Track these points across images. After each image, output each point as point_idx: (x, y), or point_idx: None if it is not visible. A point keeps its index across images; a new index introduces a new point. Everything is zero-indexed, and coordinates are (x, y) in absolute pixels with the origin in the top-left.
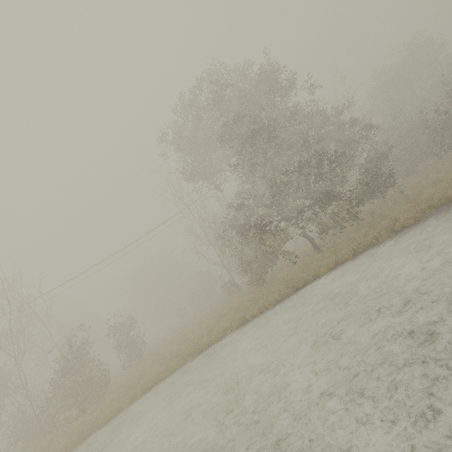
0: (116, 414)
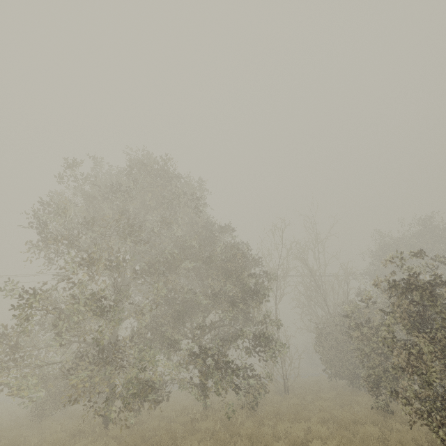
0: None
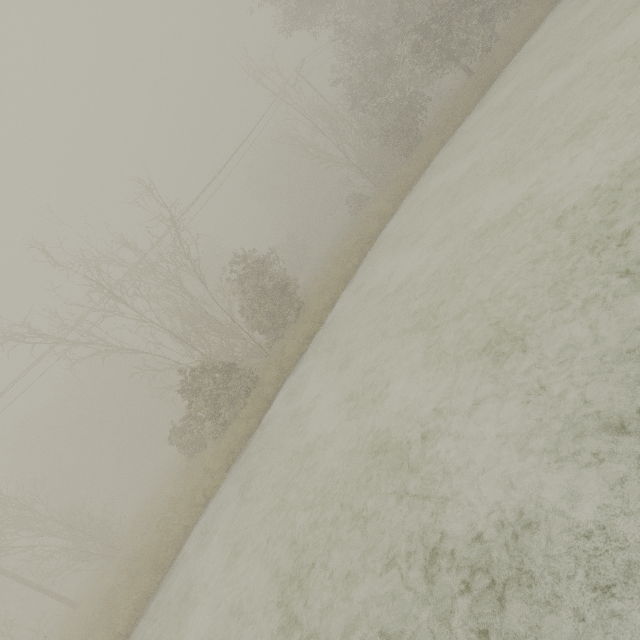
0: (362, 260)
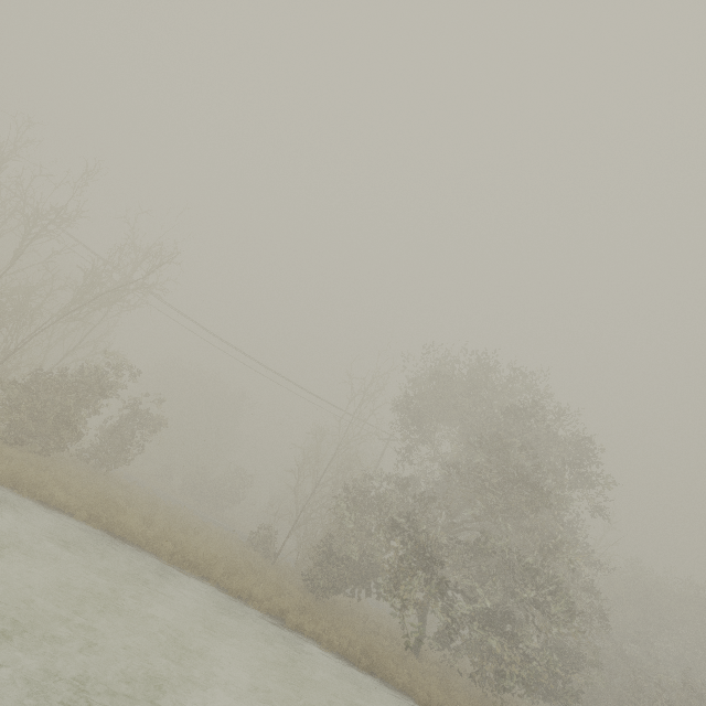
0: (59, 509)
